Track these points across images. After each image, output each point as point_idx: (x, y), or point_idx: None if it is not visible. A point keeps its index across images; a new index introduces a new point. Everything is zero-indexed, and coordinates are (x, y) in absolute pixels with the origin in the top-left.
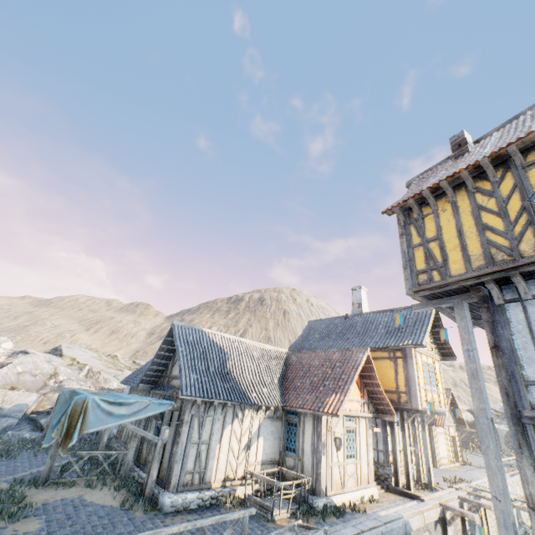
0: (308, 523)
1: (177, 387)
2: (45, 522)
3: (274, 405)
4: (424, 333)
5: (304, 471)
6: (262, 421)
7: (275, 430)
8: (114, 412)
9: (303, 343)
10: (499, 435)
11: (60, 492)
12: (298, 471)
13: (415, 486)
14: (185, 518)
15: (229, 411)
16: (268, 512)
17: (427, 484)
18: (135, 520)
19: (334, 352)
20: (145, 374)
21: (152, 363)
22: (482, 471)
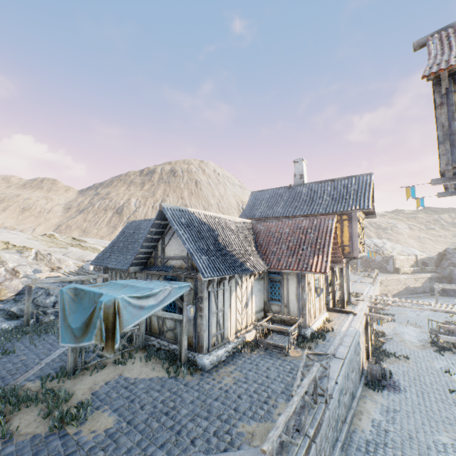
0: (310, 350)
1: (178, 267)
2: (114, 412)
3: (263, 270)
4: (367, 199)
5: (290, 313)
6: (253, 283)
7: (260, 287)
8: (145, 305)
9: (253, 212)
10: (358, 260)
11: (97, 377)
12: (285, 314)
13: (340, 304)
14: (228, 371)
15: (232, 281)
16: (283, 350)
17: (347, 301)
18: (191, 385)
19: (302, 220)
20: (135, 258)
21: (141, 247)
22: (359, 284)
